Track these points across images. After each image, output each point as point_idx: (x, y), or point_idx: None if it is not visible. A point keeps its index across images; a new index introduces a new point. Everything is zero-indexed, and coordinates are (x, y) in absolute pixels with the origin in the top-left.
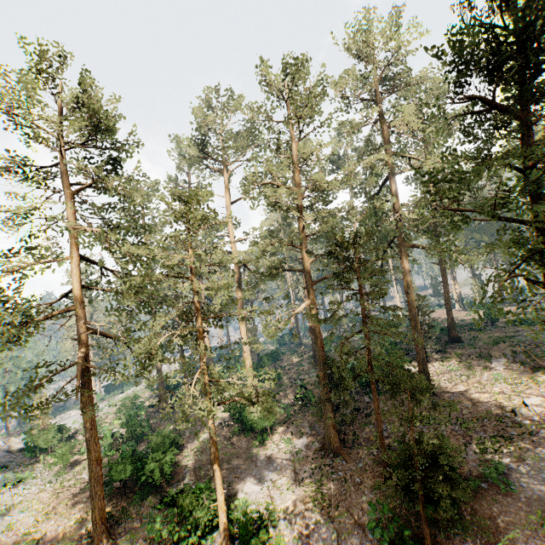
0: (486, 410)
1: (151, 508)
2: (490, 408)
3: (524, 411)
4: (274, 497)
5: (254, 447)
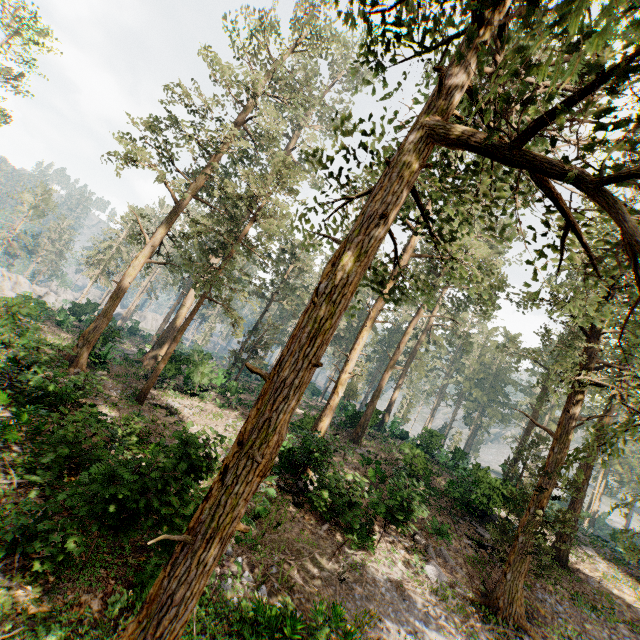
0: None
1: None
2: None
3: None
4: None
5: (354, 547)
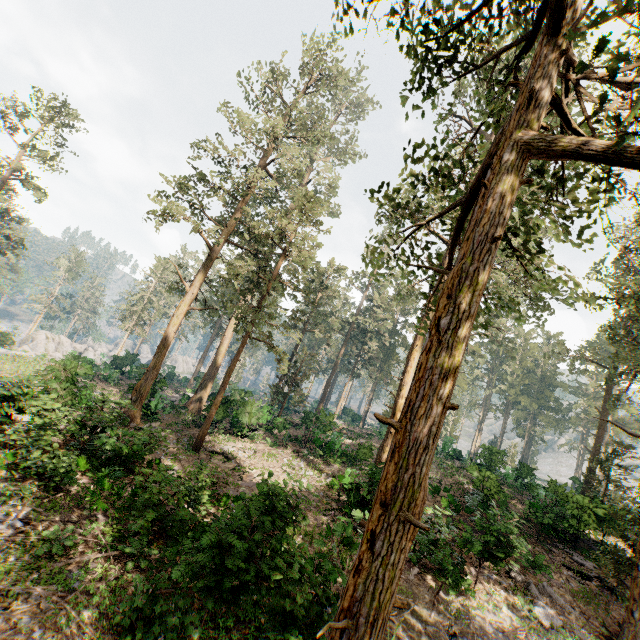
0: None
1: None
2: None
3: None
4: None
5: (452, 593)
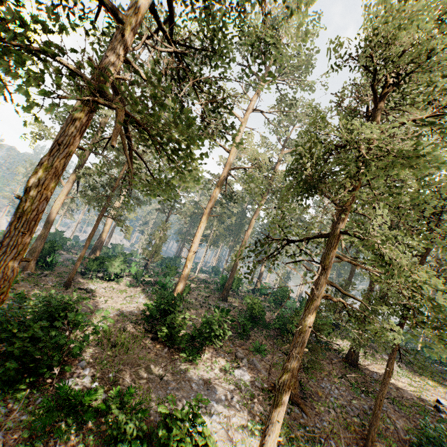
0: (412, 399)
1: (25, 414)
2: (412, 397)
3: (444, 410)
4: (238, 443)
5: (182, 361)
